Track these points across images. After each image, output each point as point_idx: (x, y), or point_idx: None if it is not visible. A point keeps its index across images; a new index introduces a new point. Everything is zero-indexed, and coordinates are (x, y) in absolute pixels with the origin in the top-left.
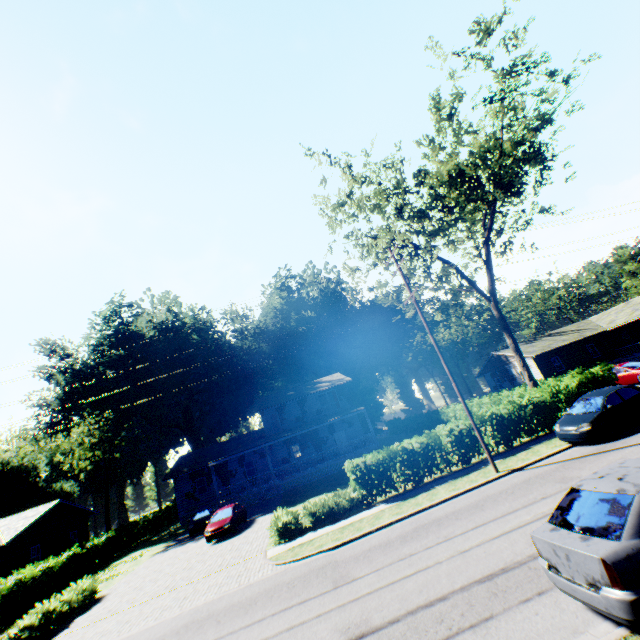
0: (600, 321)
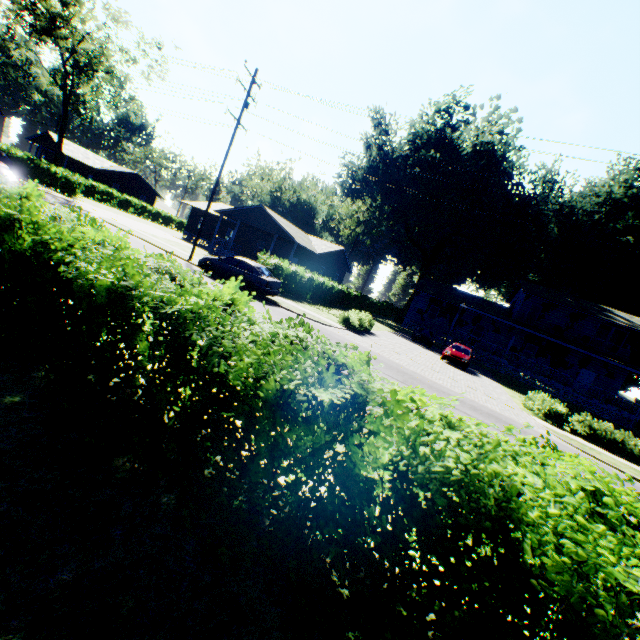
0: None
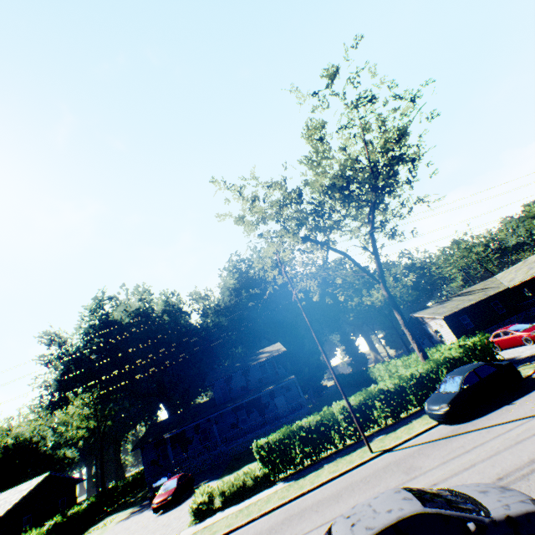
0: (503, 279)
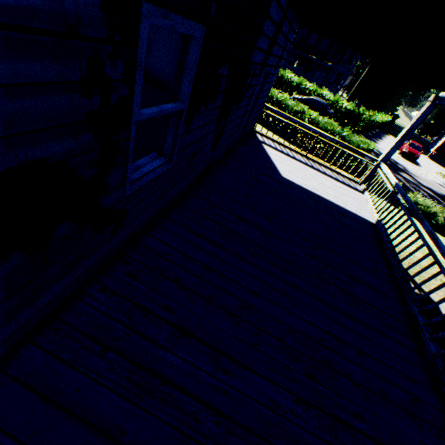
0: None
